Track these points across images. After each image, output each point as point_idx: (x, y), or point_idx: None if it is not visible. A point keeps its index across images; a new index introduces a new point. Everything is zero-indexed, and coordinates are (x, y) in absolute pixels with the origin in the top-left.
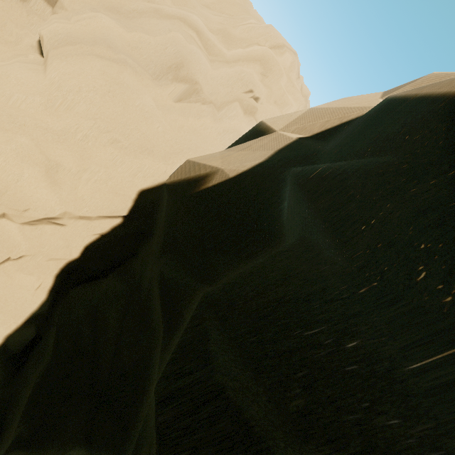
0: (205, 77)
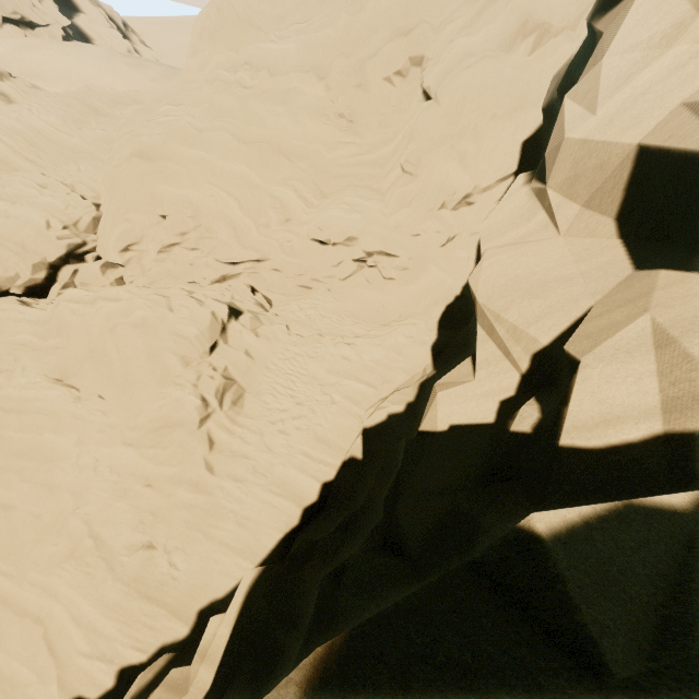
0: (550, 13)
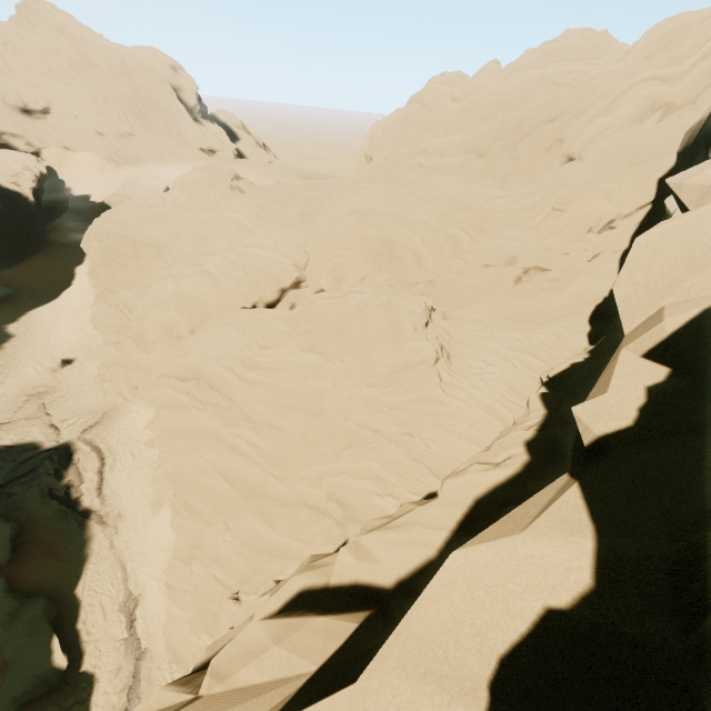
0: (672, 96)
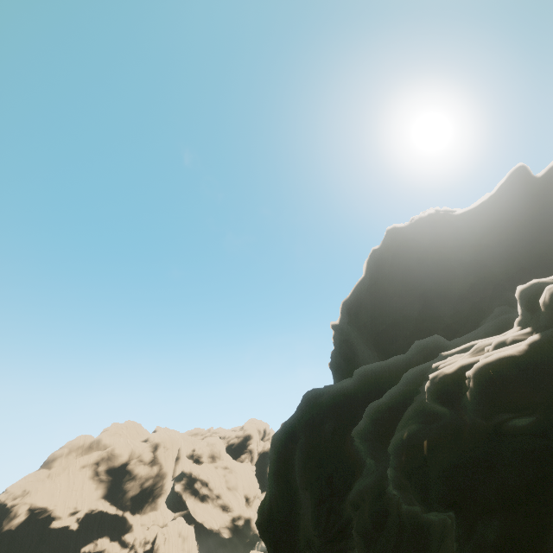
0: None
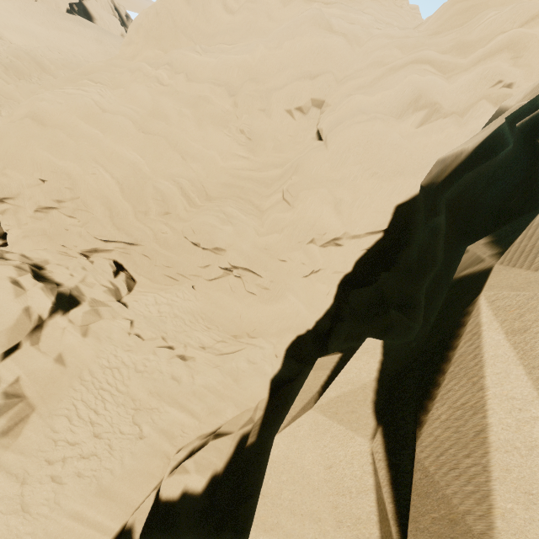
0: (443, 95)
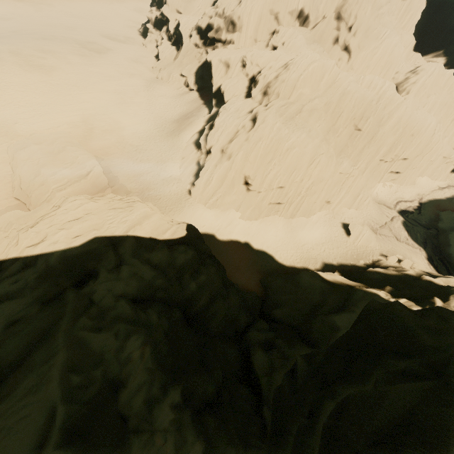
0: None
